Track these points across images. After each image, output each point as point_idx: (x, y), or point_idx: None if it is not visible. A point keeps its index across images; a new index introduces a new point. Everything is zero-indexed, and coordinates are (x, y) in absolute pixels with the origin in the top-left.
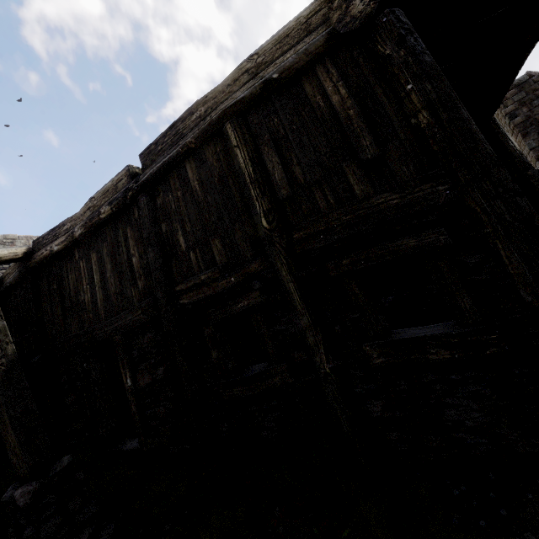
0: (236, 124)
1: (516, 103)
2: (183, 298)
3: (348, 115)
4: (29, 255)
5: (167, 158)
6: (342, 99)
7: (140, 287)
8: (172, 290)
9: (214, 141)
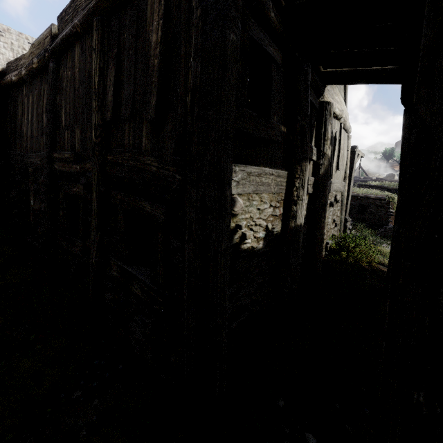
0: (100, 24)
1: None
2: (56, 164)
3: (154, 64)
4: (4, 75)
5: (65, 33)
6: (156, 42)
7: (44, 140)
8: (52, 155)
9: (92, 33)
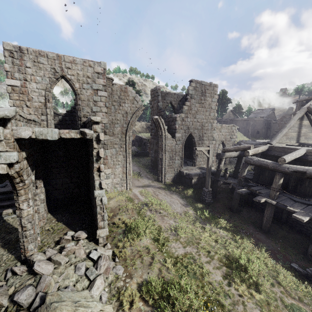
0: None
1: (152, 98)
2: None
3: None
4: None
5: None
6: None
7: None
8: None
9: None
